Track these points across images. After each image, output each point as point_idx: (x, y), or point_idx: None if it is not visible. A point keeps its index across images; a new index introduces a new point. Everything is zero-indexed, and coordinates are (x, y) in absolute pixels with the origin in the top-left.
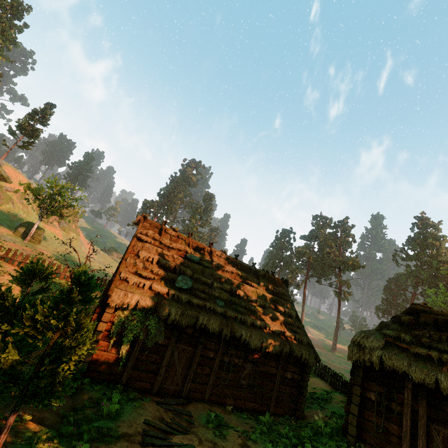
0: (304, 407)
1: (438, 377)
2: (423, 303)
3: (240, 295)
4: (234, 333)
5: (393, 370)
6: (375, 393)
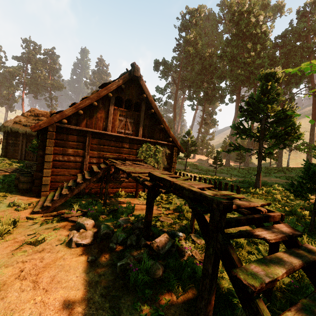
0: None
1: (26, 130)
2: (36, 108)
3: None
4: None
5: (18, 132)
6: (12, 140)
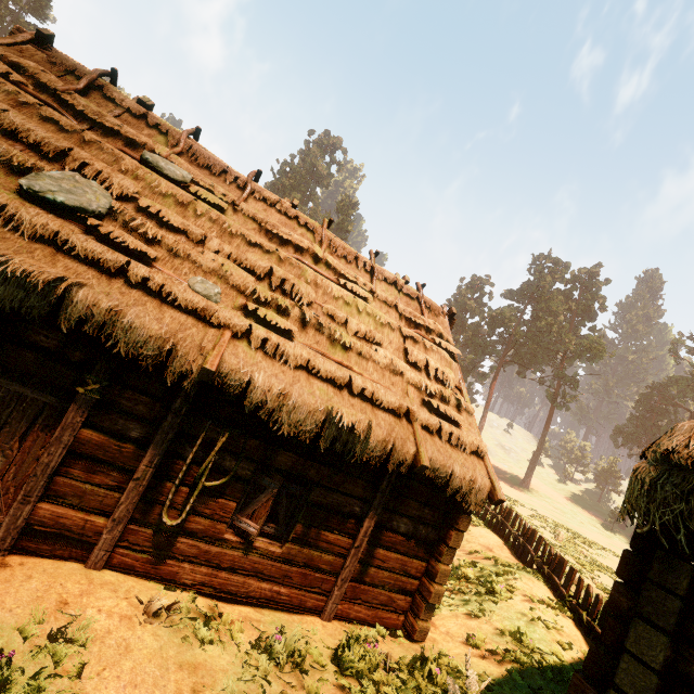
0: (431, 612)
1: None
2: None
3: (295, 292)
4: (211, 372)
5: None
6: None
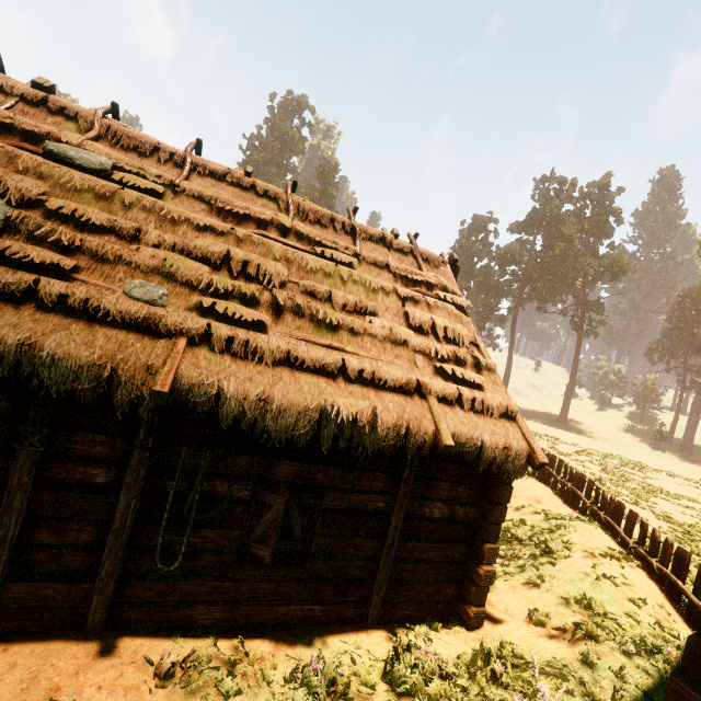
0: (485, 595)
1: None
2: None
3: (263, 274)
4: (164, 393)
5: None
6: None
